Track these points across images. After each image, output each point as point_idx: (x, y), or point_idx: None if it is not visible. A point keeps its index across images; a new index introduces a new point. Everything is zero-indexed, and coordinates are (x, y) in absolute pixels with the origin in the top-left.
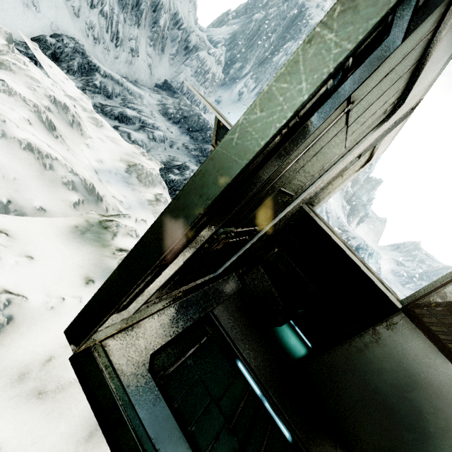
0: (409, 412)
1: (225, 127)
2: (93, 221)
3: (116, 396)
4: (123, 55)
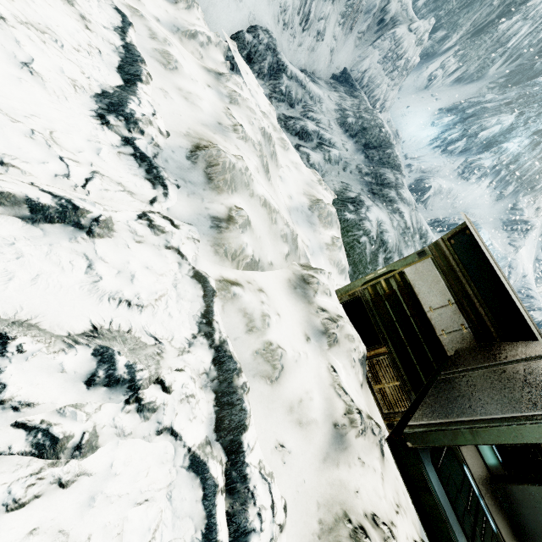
0: None
1: (472, 237)
2: (298, 274)
3: (425, 476)
4: (307, 41)
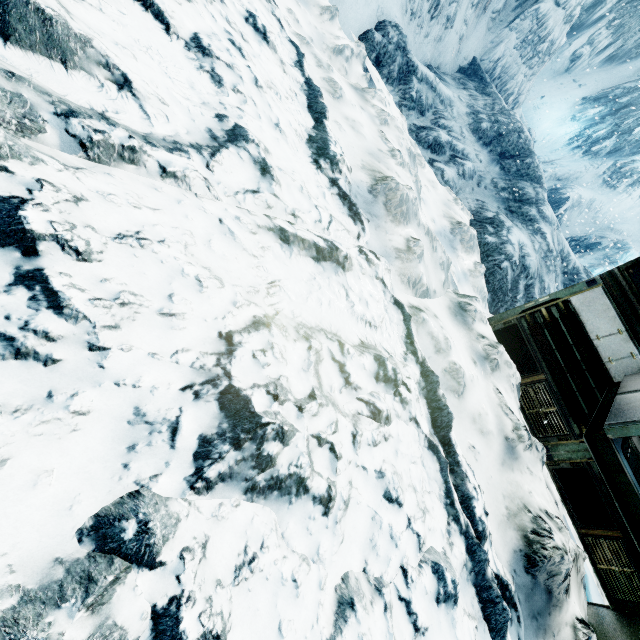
0: None
1: None
2: (454, 301)
3: (621, 461)
4: (435, 30)
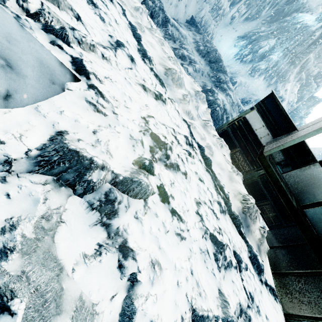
0: (311, 183)
1: (273, 98)
2: (202, 123)
3: (269, 163)
4: (174, 1)
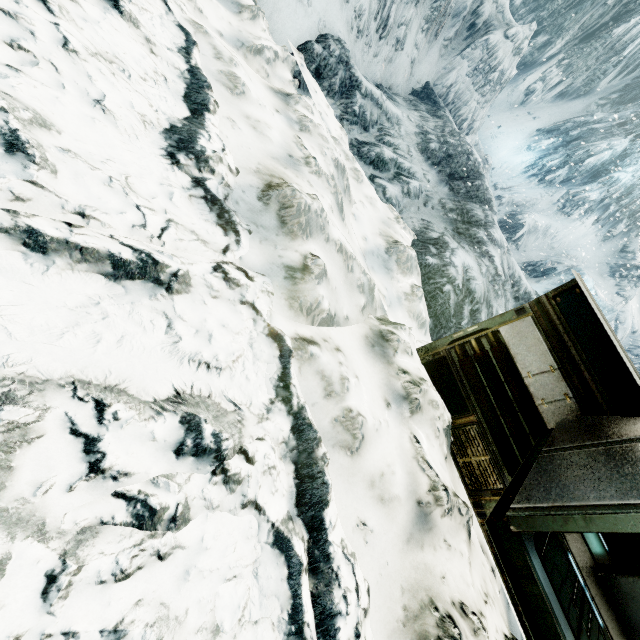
0: None
1: (582, 296)
2: (375, 329)
3: (529, 563)
4: (384, 50)
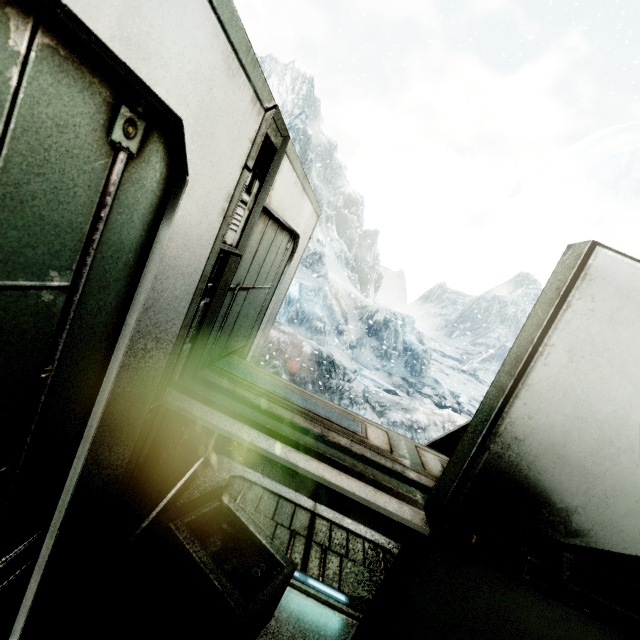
0: None
1: None
2: None
3: None
4: None
